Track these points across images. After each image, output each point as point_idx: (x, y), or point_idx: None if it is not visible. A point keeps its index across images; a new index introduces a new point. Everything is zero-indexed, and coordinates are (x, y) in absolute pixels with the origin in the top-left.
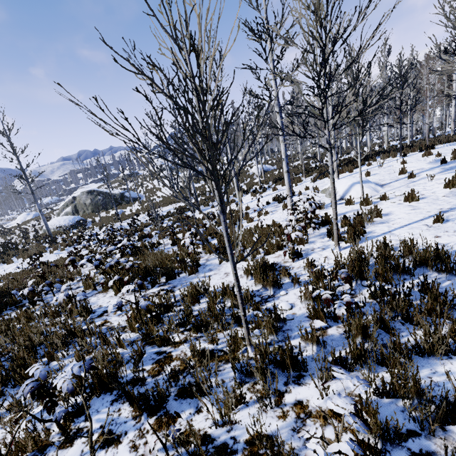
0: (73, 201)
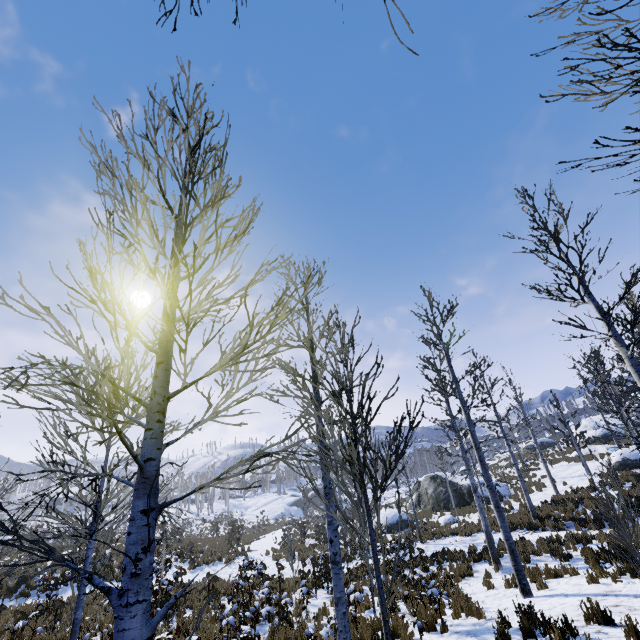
0: (417, 488)
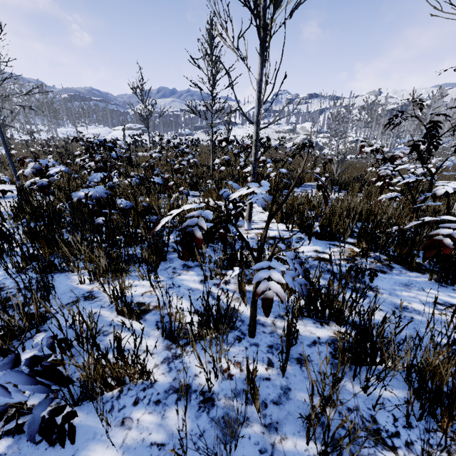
0: (289, 140)
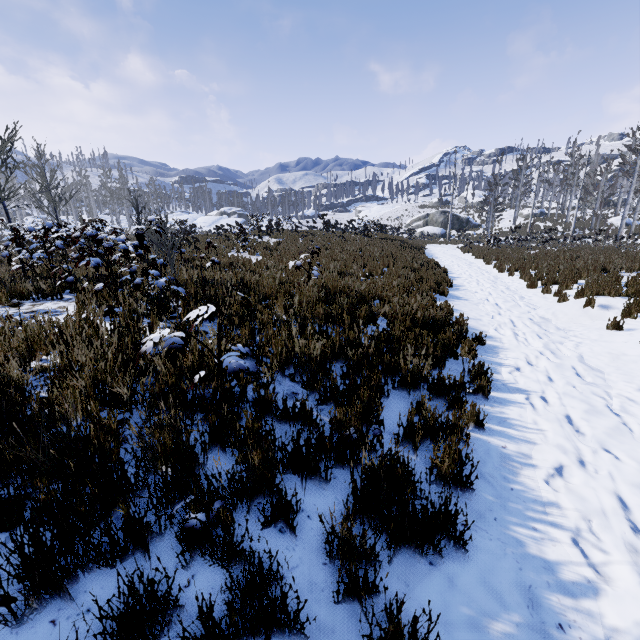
0: (425, 217)
